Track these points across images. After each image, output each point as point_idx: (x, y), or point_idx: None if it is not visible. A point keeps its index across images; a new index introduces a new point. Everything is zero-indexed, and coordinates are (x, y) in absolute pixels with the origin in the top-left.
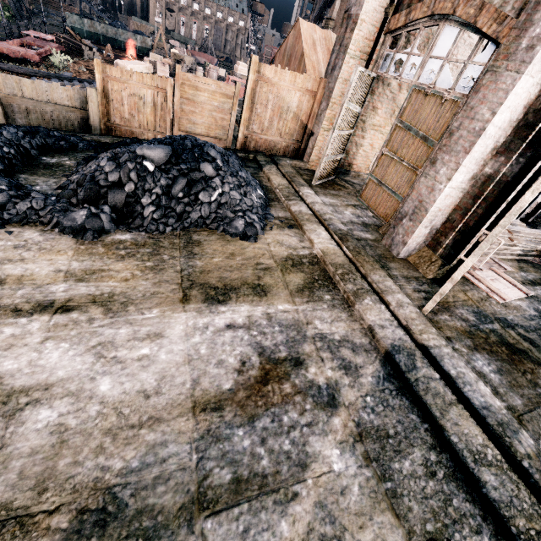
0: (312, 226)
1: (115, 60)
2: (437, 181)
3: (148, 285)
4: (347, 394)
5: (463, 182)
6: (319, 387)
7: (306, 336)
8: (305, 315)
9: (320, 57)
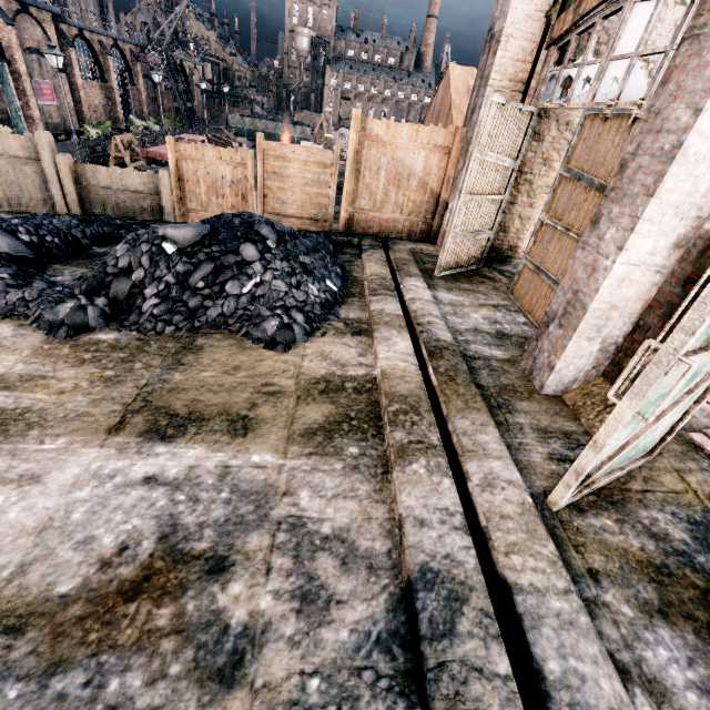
0: (388, 332)
1: None
2: (601, 253)
3: (83, 402)
4: (274, 659)
5: (656, 252)
6: (224, 629)
7: (267, 516)
8: (290, 478)
9: None
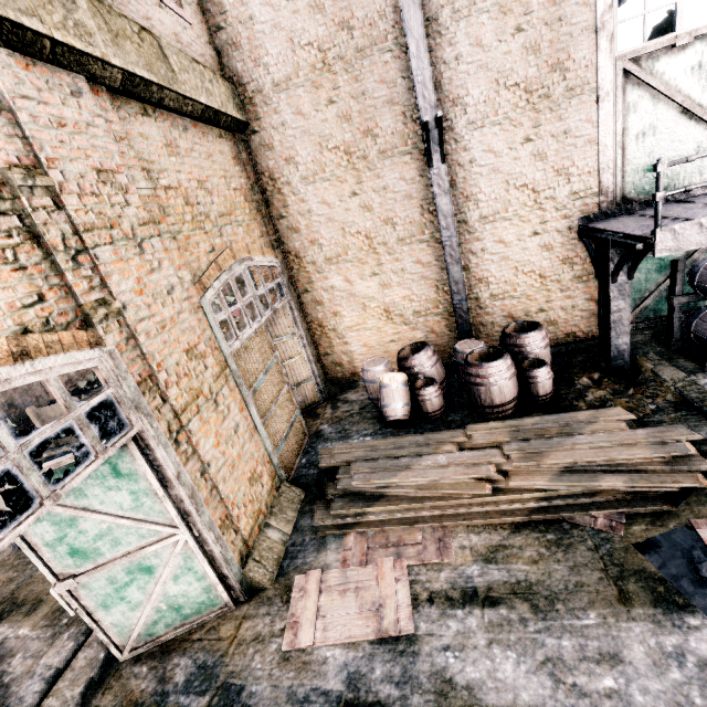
0: None
1: None
2: None
3: None
4: None
5: None
6: None
7: None
8: (23, 644)
9: None
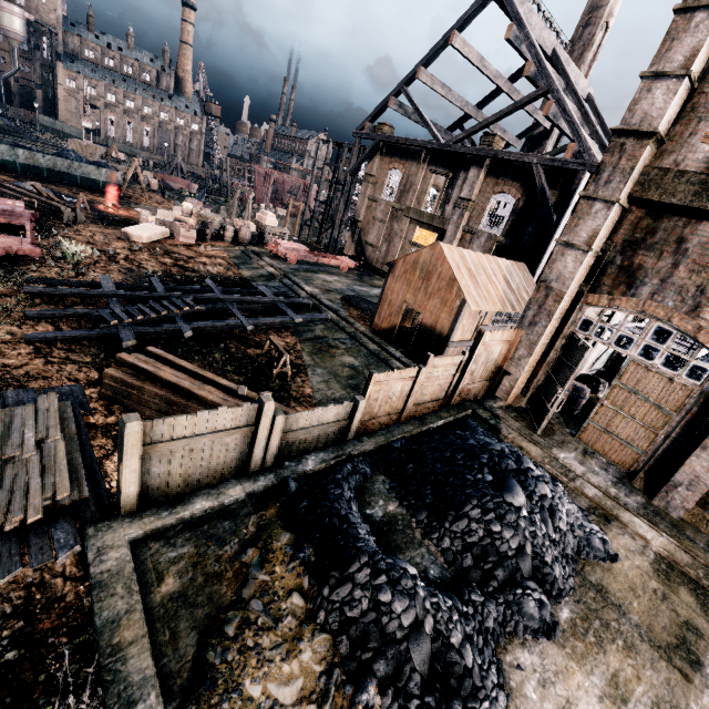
0: (625, 515)
1: (123, 228)
2: None
3: (653, 674)
4: None
5: None
6: None
7: None
8: None
9: (467, 278)
